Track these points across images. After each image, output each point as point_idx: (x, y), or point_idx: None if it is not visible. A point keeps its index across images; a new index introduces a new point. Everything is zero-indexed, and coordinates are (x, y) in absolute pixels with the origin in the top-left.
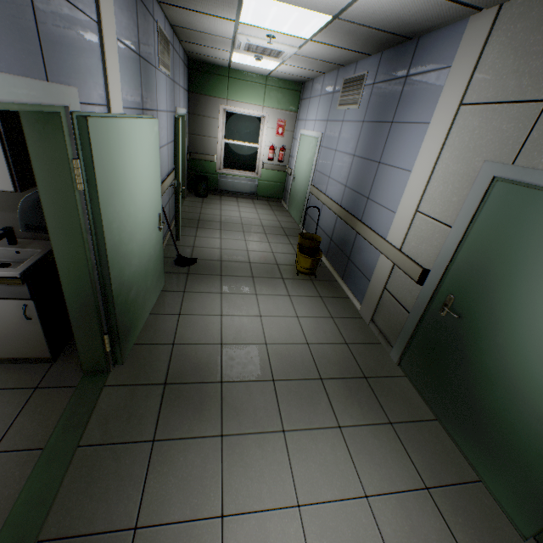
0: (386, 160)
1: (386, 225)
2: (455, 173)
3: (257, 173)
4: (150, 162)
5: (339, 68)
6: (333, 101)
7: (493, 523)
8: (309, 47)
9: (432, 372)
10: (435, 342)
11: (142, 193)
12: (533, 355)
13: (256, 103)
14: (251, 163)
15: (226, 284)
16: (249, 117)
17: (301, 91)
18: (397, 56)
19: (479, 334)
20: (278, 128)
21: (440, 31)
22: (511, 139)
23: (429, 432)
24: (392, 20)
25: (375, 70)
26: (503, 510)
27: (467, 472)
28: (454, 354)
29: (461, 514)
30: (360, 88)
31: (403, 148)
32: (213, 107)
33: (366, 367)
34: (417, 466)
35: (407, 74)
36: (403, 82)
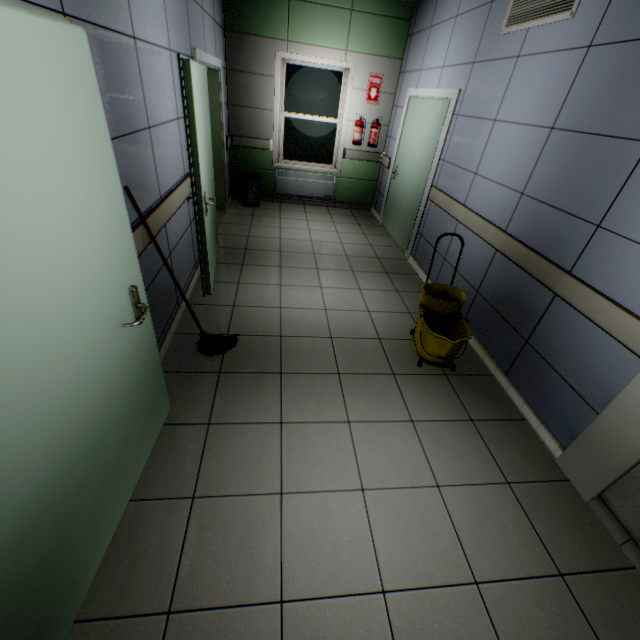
0: None
1: None
2: None
3: (335, 166)
4: (61, 164)
5: None
6: (489, 19)
7: None
8: None
9: None
10: None
11: (24, 267)
12: None
13: (335, 45)
14: (326, 150)
15: (291, 397)
16: (324, 72)
17: (411, 19)
18: None
19: None
20: (370, 89)
21: None
22: None
23: None
24: None
25: None
26: None
27: None
28: None
29: None
30: None
31: None
32: (265, 56)
33: None
34: None
35: None
36: None
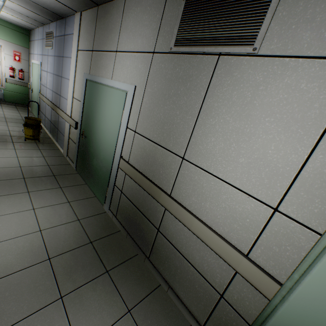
0: (63, 75)
1: (67, 107)
2: (80, 79)
3: (2, 85)
4: None
5: (43, 25)
6: (43, 44)
7: (94, 205)
8: (10, 3)
9: (83, 165)
10: (83, 152)
11: None
12: (99, 141)
13: None
14: None
15: None
16: None
17: (30, 35)
18: (61, 25)
19: (90, 141)
20: (15, 56)
21: (71, 17)
22: (88, 65)
23: (80, 187)
24: (43, 3)
25: (56, 30)
26: (100, 201)
27: (92, 195)
28: (87, 153)
29: (81, 205)
30: (52, 38)
31: (67, 69)
32: None
33: (56, 172)
34: (68, 197)
35: (65, 34)
36: (64, 38)
